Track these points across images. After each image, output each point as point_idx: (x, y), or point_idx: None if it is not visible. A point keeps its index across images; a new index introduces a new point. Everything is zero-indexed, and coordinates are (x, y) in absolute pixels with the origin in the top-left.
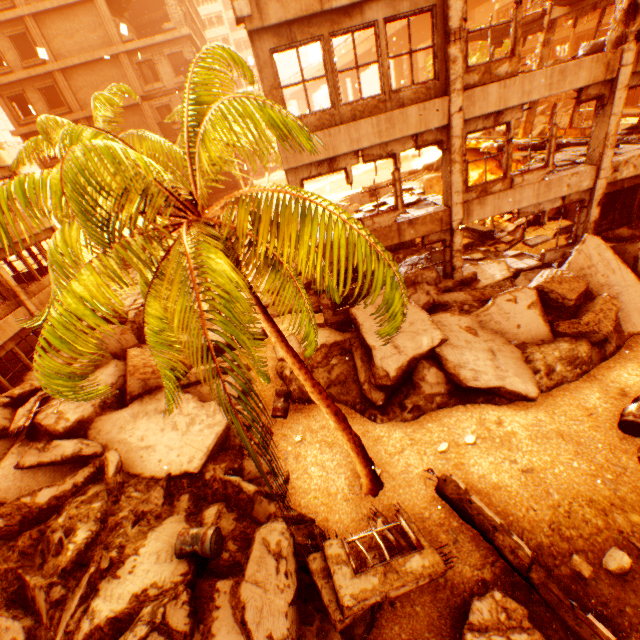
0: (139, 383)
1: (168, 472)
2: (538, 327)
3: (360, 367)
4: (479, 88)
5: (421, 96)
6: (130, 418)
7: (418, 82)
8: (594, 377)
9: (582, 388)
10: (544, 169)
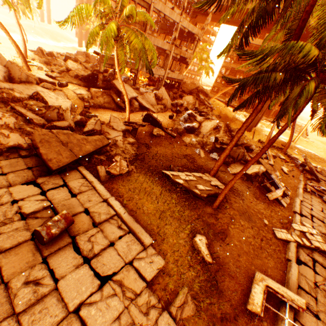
0: (25, 76)
1: None
2: (154, 102)
3: (116, 98)
4: (151, 36)
5: (140, 29)
6: (25, 88)
7: None
8: (164, 114)
9: (162, 114)
10: (157, 66)
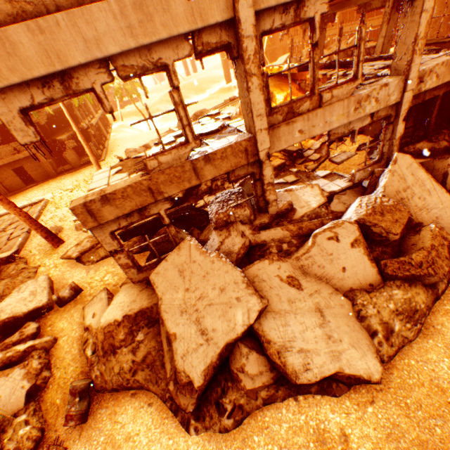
0: None
1: None
2: (365, 268)
3: (166, 352)
4: None
5: None
6: None
7: None
8: (434, 327)
9: (427, 350)
10: (354, 82)
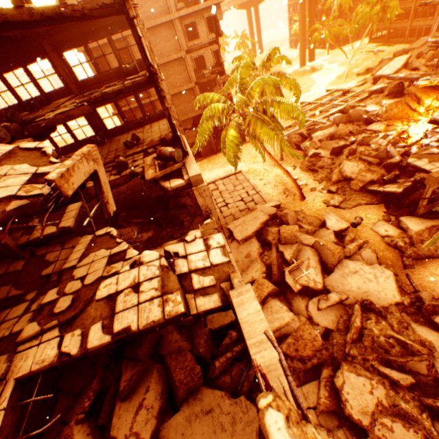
0: (337, 259)
1: (388, 303)
2: None
3: None
4: None
5: None
6: (341, 278)
7: (315, 12)
8: None
9: None
10: None
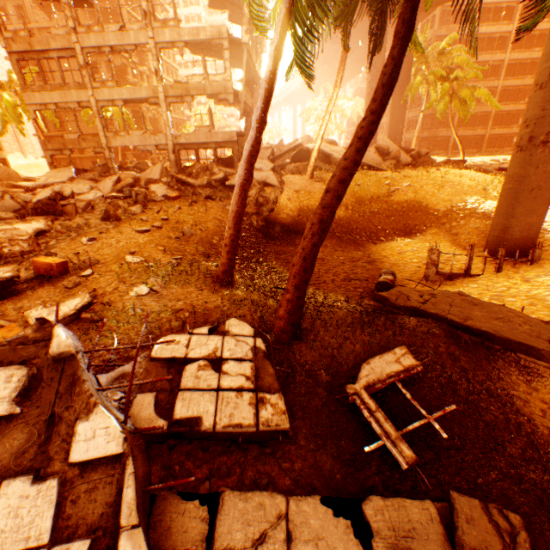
0: None
1: None
2: (109, 189)
3: None
4: (100, 89)
5: (79, 88)
6: None
7: None
8: None
9: None
10: (143, 130)
